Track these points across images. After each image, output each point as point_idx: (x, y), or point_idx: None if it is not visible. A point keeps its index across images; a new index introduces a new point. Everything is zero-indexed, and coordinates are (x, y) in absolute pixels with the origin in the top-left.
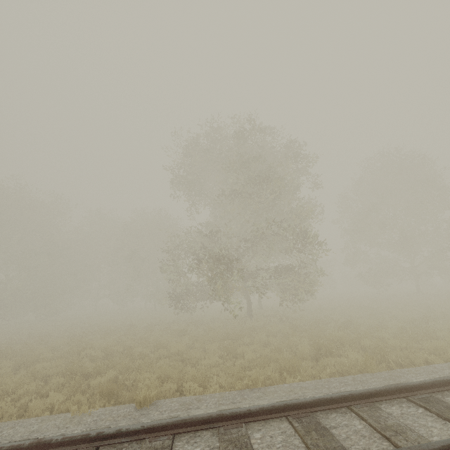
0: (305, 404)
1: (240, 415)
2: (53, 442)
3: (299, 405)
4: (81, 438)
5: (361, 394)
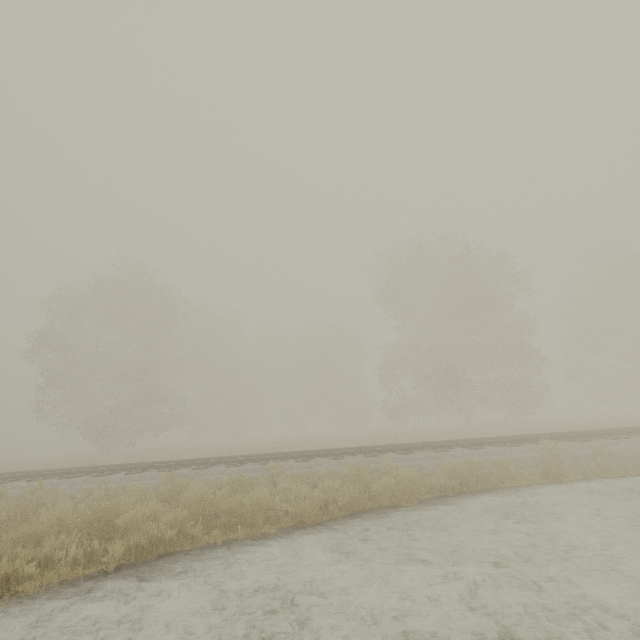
0: (552, 434)
1: (521, 437)
2: (445, 441)
3: (549, 434)
4: (455, 440)
5: (581, 431)
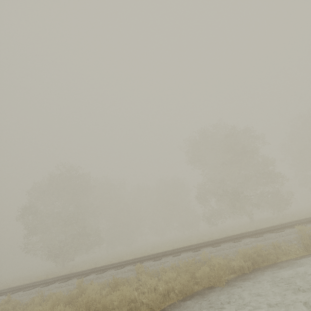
0: (301, 220)
1: (283, 224)
2: (239, 234)
3: (300, 220)
4: (245, 233)
5: None
